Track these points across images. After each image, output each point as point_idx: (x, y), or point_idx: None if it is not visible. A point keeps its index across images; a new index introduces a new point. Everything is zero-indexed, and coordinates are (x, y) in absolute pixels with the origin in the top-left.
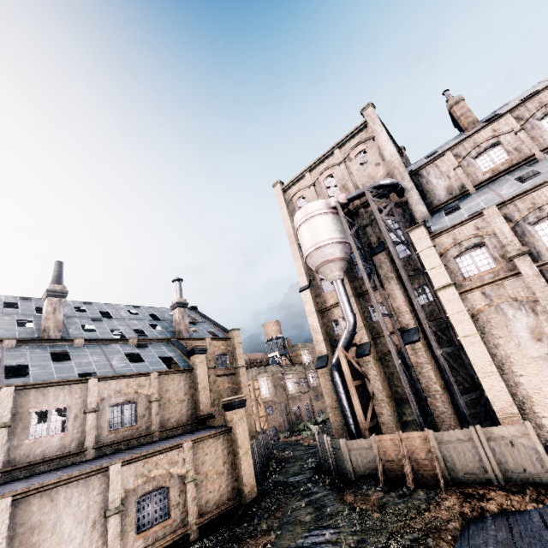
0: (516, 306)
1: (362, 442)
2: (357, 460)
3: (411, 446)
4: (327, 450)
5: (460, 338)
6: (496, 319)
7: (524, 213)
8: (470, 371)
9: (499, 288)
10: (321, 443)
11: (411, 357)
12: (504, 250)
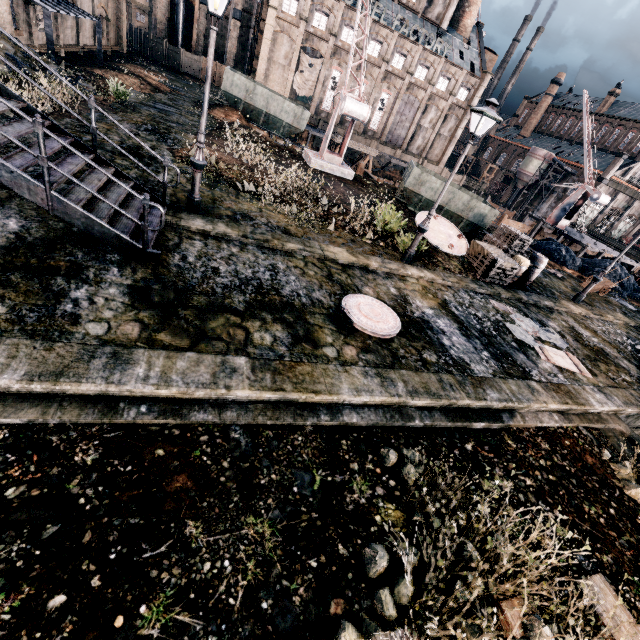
0: (289, 41)
1: (195, 57)
2: (188, 64)
3: (220, 71)
4: (164, 50)
5: (264, 38)
6: (279, 40)
7: (318, 3)
8: (254, 54)
9: (289, 28)
10: (157, 42)
11: (231, 27)
12: (302, 13)
